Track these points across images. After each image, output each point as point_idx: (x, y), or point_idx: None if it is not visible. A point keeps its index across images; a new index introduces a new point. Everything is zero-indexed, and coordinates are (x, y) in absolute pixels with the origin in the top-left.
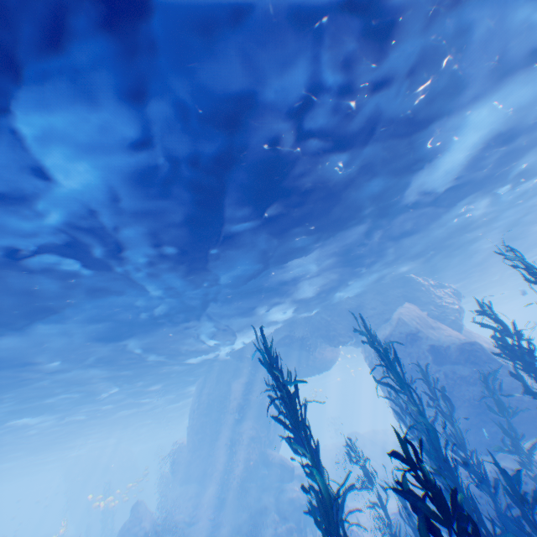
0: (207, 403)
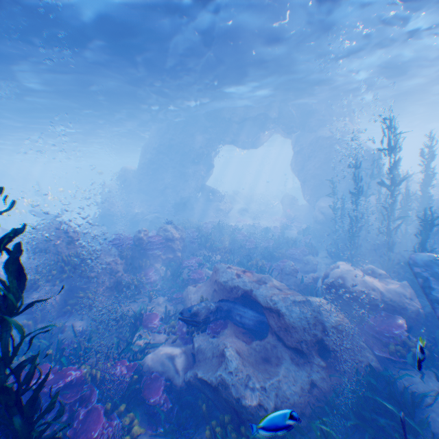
0: (167, 146)
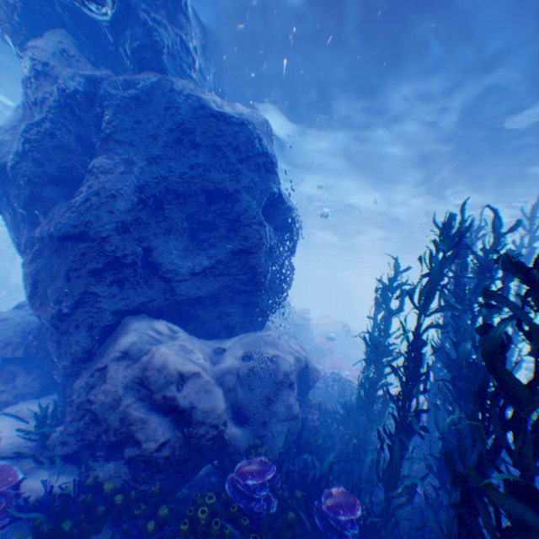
0: None
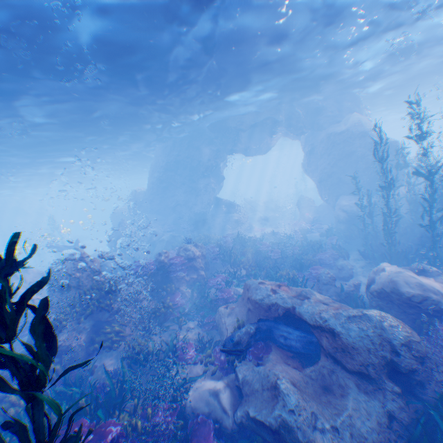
0: (174, 162)
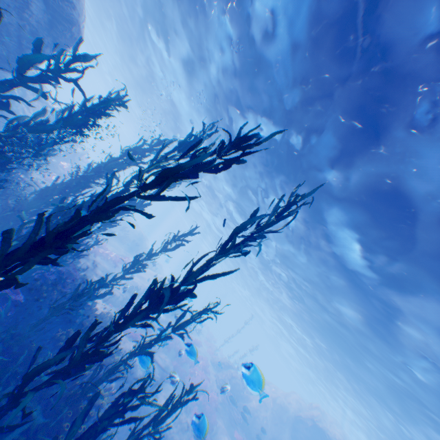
0: None
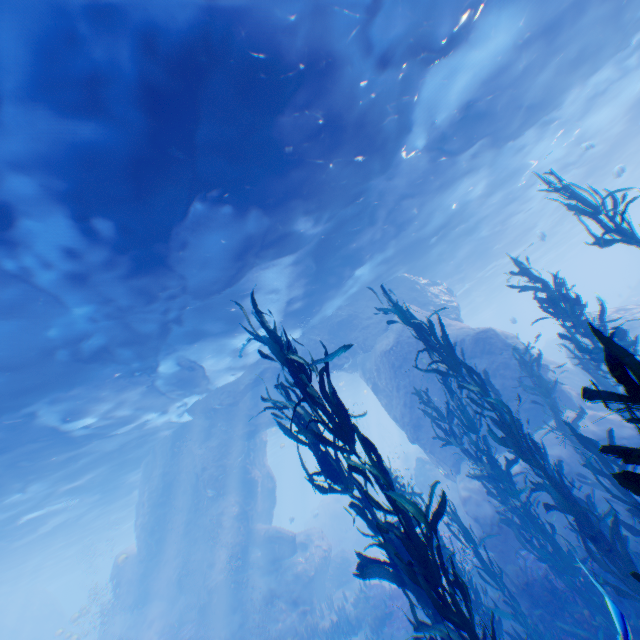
0: (162, 486)
